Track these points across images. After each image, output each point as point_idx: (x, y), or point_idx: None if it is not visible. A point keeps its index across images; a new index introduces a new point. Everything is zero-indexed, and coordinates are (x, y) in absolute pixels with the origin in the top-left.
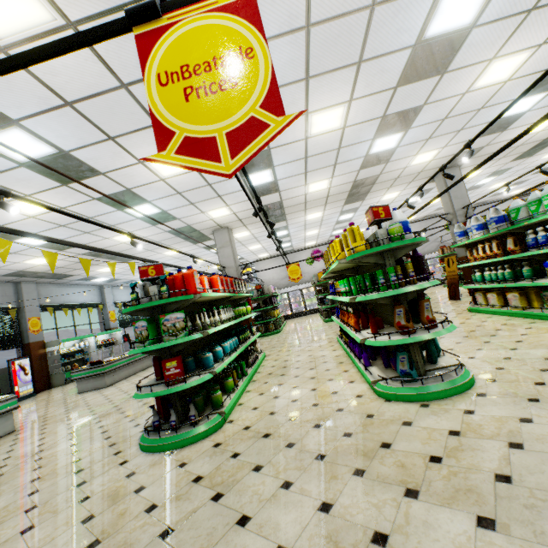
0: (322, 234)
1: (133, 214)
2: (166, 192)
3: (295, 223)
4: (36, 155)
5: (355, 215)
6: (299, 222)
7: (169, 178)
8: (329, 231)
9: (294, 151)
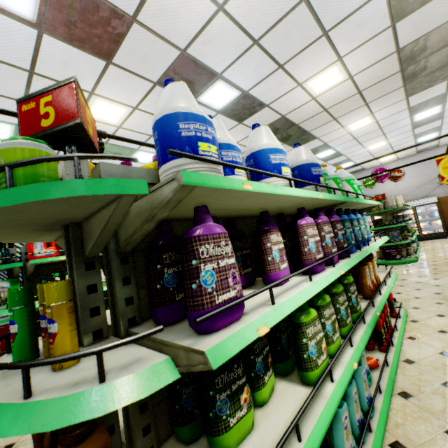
0: (397, 144)
1: (140, 162)
2: (139, 137)
3: (335, 138)
4: (9, 133)
5: (447, 107)
6: (340, 136)
7: (123, 124)
8: (408, 139)
9: (225, 40)
